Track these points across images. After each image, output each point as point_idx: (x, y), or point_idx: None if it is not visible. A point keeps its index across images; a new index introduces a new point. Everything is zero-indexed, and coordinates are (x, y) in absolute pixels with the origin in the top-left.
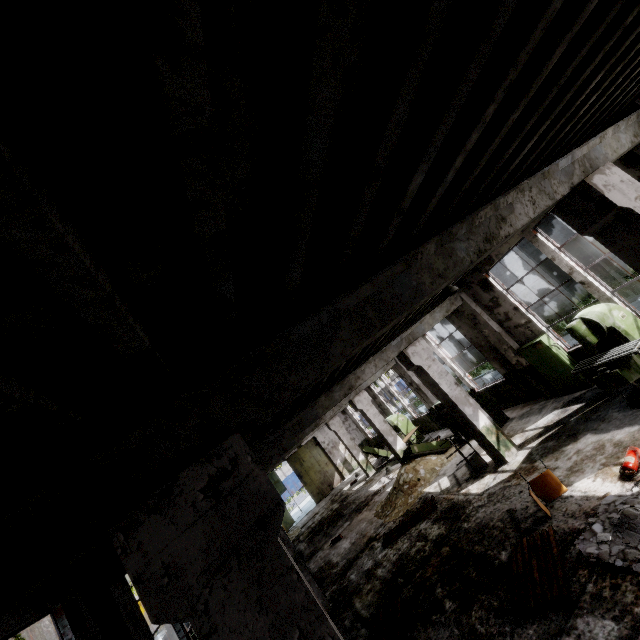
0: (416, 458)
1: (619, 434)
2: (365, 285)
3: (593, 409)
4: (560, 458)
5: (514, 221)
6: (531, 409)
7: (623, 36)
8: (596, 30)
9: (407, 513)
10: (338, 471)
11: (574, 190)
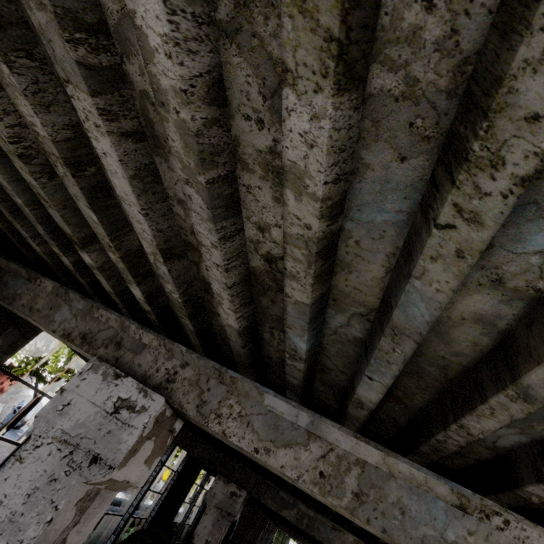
0: None
1: None
2: None
3: None
4: None
5: None
6: None
7: None
8: None
9: None
10: None
11: None
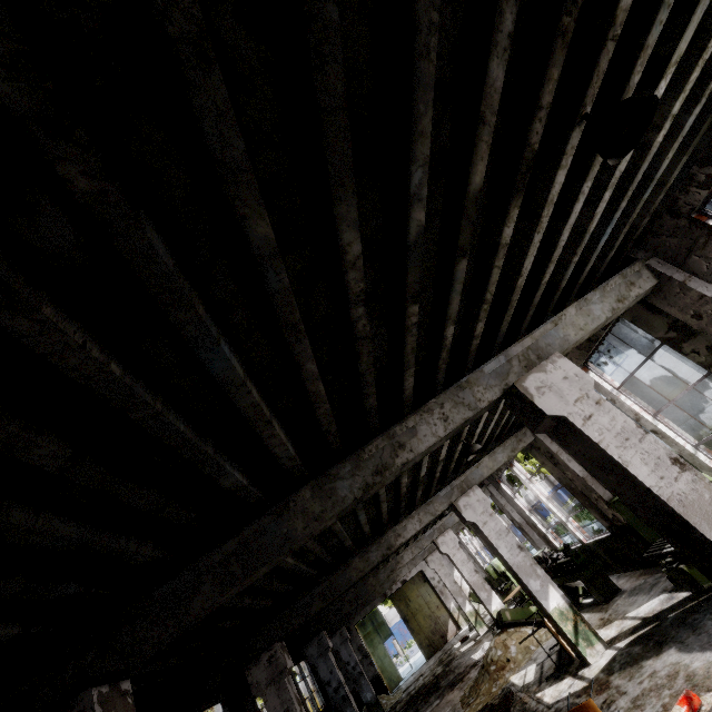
0: (509, 628)
1: (698, 660)
2: (229, 541)
3: (694, 606)
4: (634, 678)
5: (416, 445)
6: (644, 582)
7: (443, 310)
8: (357, 354)
9: (484, 708)
10: (453, 618)
11: (510, 390)
